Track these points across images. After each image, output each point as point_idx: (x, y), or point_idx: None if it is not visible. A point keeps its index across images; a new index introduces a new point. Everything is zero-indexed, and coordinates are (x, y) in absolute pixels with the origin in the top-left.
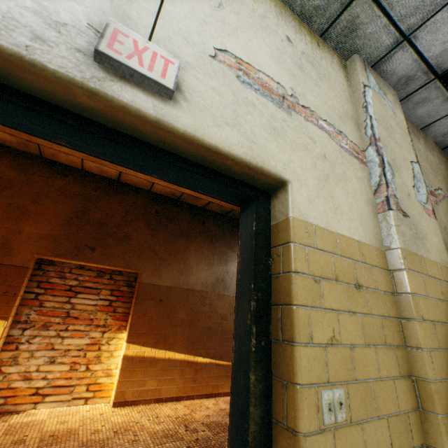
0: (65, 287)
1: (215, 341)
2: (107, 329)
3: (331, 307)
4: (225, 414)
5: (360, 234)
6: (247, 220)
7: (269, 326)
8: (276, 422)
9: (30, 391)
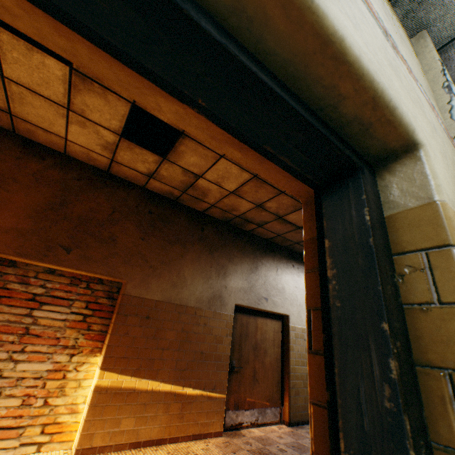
0: (27, 295)
1: (207, 369)
2: (77, 351)
3: None
4: None
5: None
6: (344, 205)
7: (421, 412)
8: None
9: None
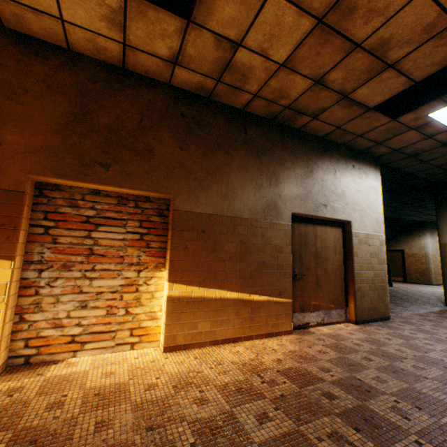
0: (80, 218)
1: (271, 277)
2: (142, 267)
3: None
4: (299, 357)
5: None
6: None
7: None
8: None
9: (65, 339)
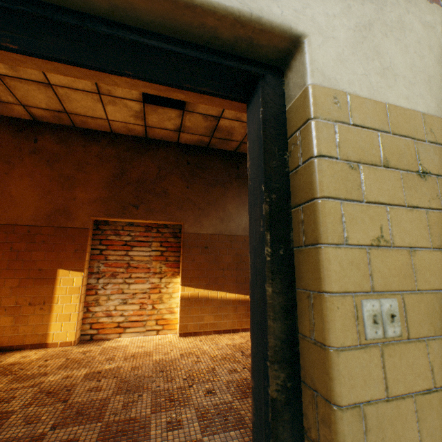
0: (121, 242)
1: None
2: (163, 275)
3: (377, 200)
4: None
5: (427, 103)
6: (253, 111)
7: (288, 233)
8: (303, 337)
9: (114, 325)
